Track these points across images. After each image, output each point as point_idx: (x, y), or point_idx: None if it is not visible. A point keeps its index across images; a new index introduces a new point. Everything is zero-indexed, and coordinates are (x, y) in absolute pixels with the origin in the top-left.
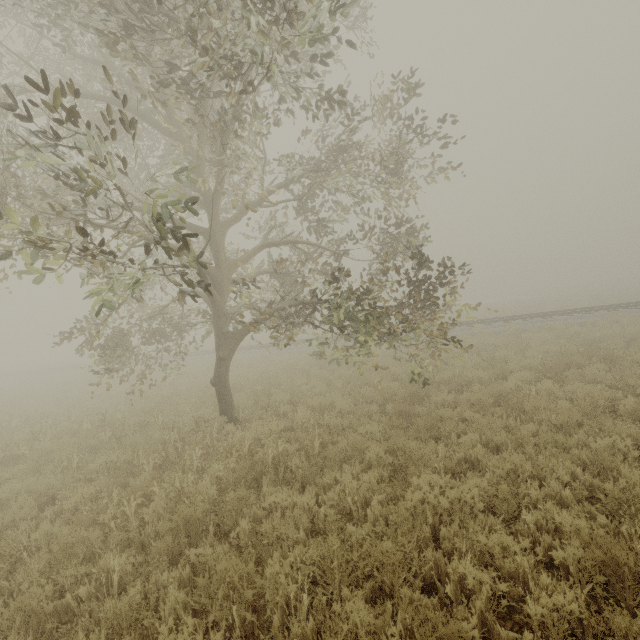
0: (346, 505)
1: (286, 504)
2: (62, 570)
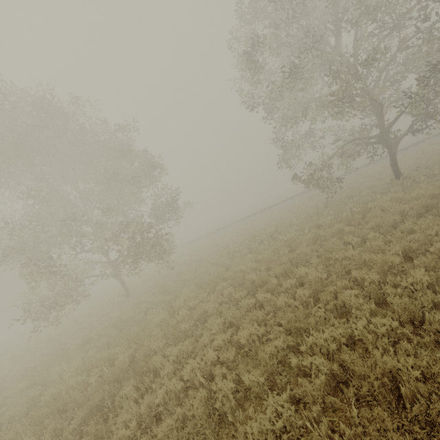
0: None
1: None
2: None
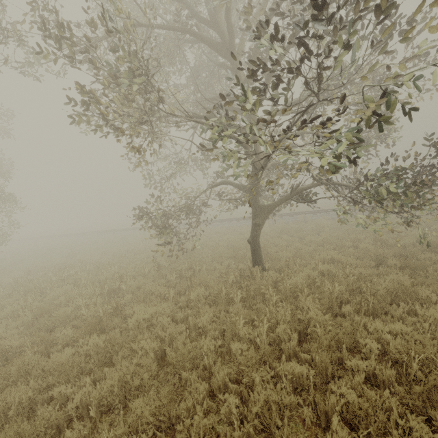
0: (433, 332)
1: (387, 330)
2: (259, 372)
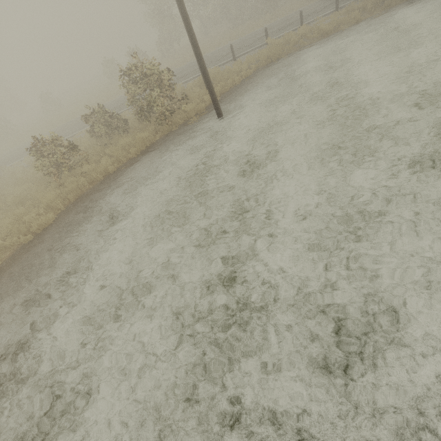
0: None
1: None
2: None
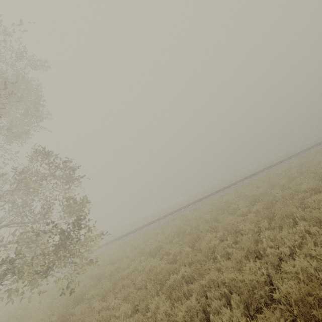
0: None
1: None
2: None
